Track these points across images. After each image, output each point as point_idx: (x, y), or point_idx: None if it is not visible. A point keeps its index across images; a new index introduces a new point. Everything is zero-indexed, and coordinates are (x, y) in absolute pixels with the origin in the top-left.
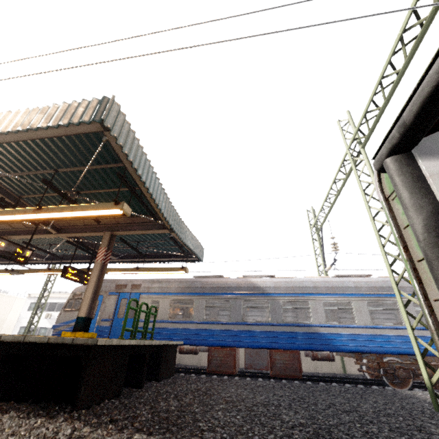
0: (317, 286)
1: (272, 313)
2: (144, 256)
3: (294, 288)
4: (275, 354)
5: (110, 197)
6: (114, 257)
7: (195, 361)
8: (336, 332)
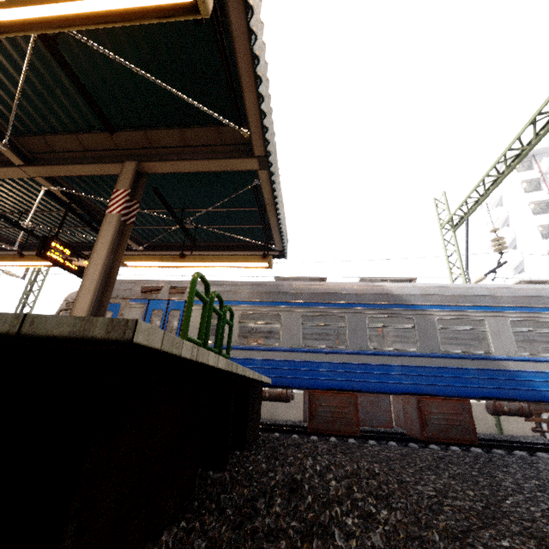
0: (497, 295)
1: (422, 337)
2: (192, 239)
3: (457, 297)
4: (428, 404)
5: (138, 57)
6: (138, 245)
7: (266, 413)
8: (537, 369)
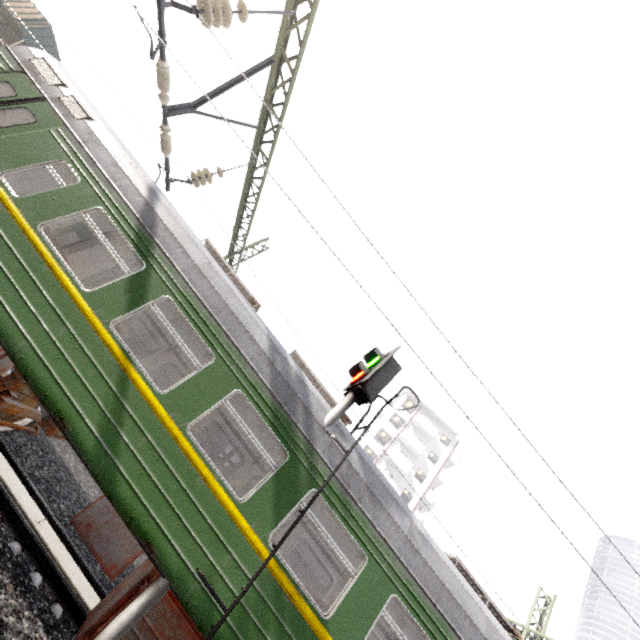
0: None
1: None
2: None
3: None
4: None
5: None
6: None
7: None
8: None
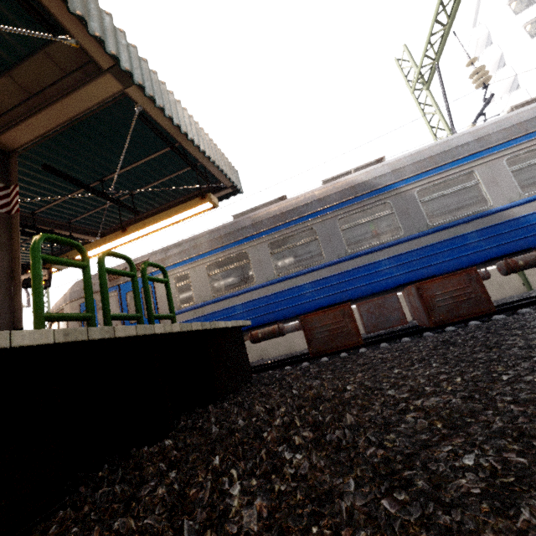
0: (483, 136)
1: (404, 219)
2: (130, 208)
3: (435, 158)
4: (429, 288)
5: None
6: (92, 237)
7: (284, 349)
8: None
